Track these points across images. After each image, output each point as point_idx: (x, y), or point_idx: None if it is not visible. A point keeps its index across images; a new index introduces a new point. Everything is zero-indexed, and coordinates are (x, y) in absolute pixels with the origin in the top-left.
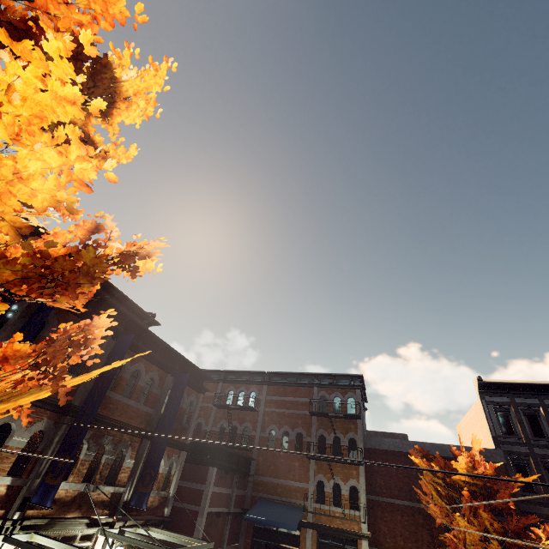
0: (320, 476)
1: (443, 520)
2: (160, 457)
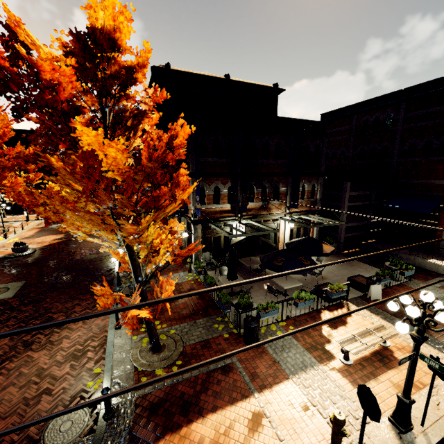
0: None
1: None
2: (298, 185)
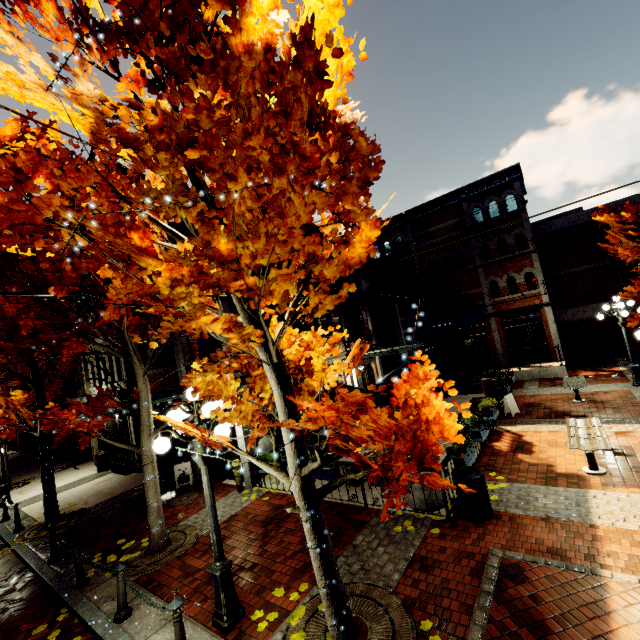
0: (491, 278)
1: (634, 258)
2: (356, 308)
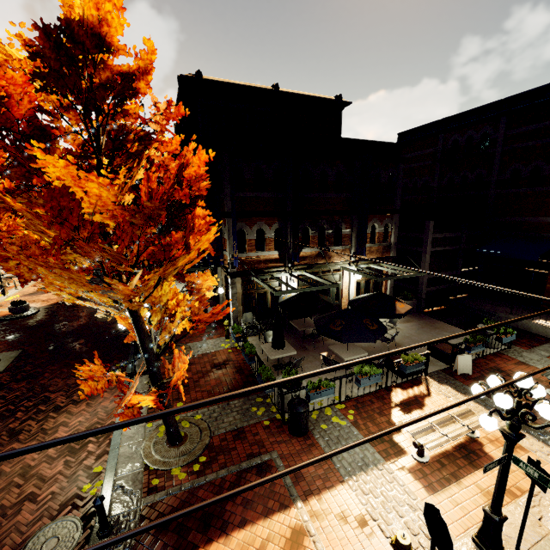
0: None
1: None
2: (366, 226)
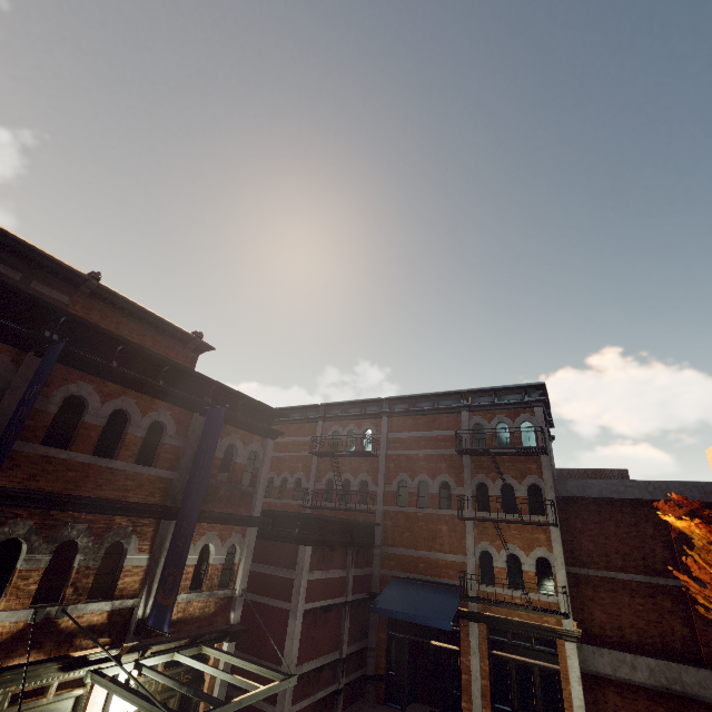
0: (484, 545)
1: None
2: (187, 548)
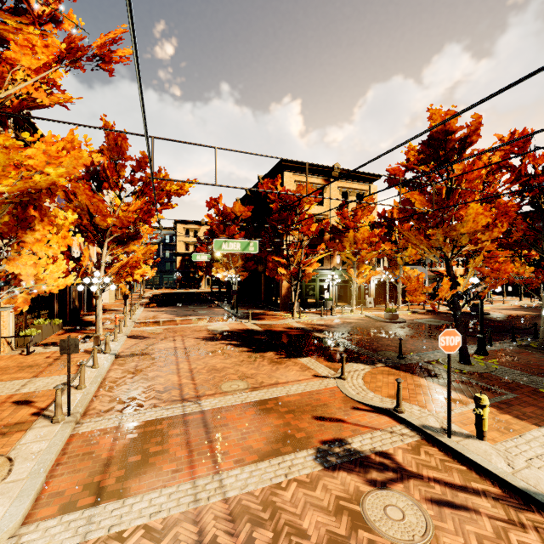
0: None
1: None
2: None
